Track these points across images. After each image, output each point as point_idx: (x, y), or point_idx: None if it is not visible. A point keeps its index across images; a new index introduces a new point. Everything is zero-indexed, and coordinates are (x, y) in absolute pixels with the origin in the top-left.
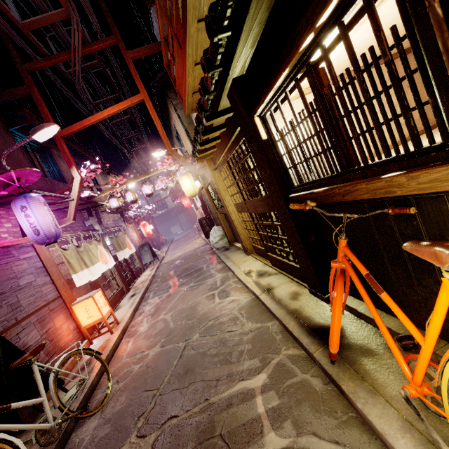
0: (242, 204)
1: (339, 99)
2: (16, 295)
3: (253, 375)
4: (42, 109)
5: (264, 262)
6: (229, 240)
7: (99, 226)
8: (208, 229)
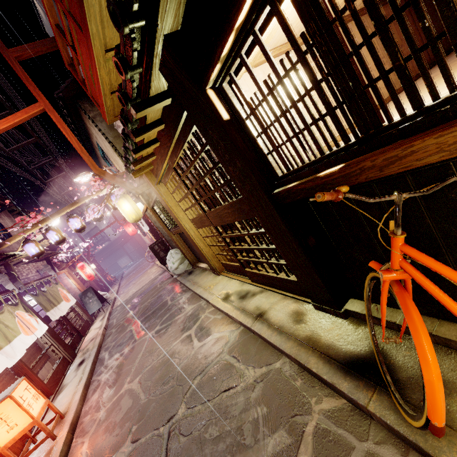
0: (201, 218)
1: (366, 2)
2: None
3: None
4: None
5: (241, 280)
6: (191, 262)
7: (12, 285)
8: (162, 254)
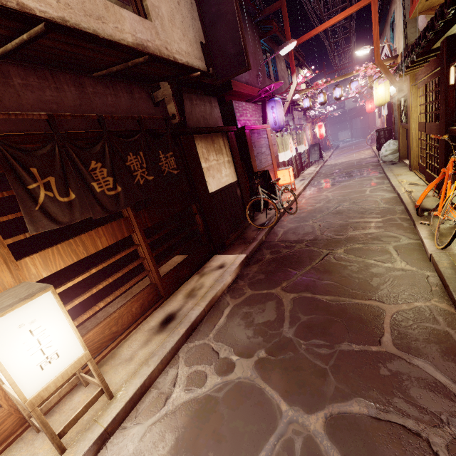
0: (424, 124)
1: None
2: (261, 156)
3: (374, 218)
4: (285, 23)
5: (420, 177)
6: (400, 156)
7: (292, 123)
8: (382, 141)
